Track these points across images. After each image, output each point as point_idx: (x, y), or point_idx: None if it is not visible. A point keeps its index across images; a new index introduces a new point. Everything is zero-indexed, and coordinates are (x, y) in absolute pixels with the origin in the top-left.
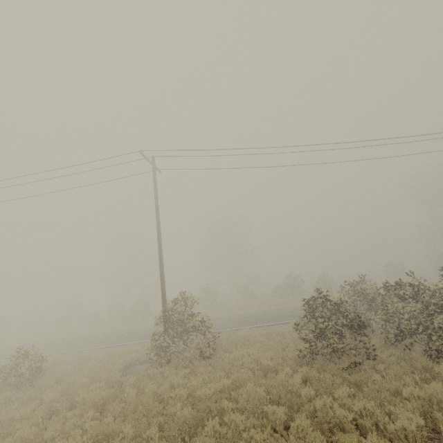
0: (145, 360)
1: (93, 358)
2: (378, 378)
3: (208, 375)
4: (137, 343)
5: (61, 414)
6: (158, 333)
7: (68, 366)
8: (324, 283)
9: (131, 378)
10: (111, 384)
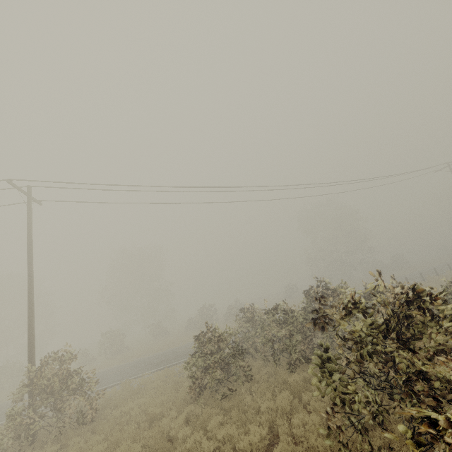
0: None
1: None
2: (248, 400)
3: (81, 446)
4: None
5: None
6: (17, 408)
7: None
8: (233, 310)
9: None
10: None
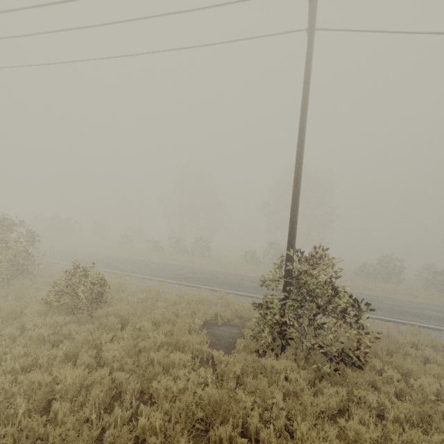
0: (228, 321)
1: (162, 296)
2: None
3: (418, 436)
4: (209, 289)
5: (127, 400)
6: (278, 302)
7: (133, 297)
8: None
9: (237, 366)
10: (199, 358)
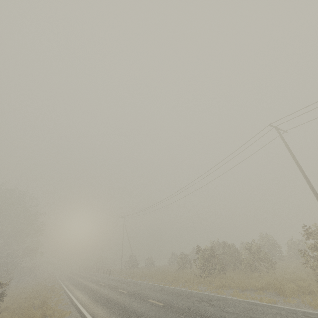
0: None
1: None
2: None
3: None
4: None
5: None
6: None
7: None
8: None
9: None
10: None
